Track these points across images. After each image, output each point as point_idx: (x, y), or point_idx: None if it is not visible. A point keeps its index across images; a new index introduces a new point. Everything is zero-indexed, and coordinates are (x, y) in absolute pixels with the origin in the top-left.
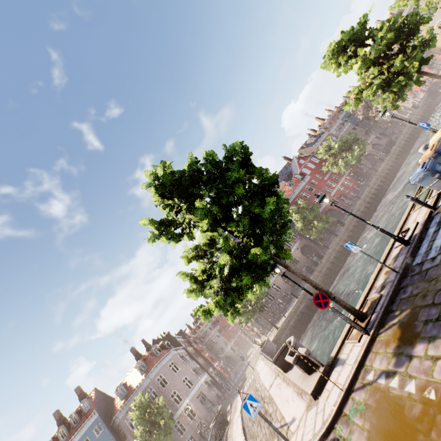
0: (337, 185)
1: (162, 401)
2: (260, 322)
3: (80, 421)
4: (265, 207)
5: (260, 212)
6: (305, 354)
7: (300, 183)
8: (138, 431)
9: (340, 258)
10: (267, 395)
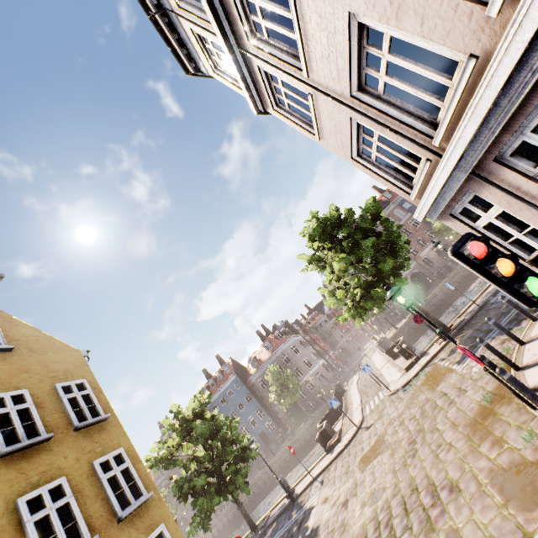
0: None
1: (290, 372)
2: (380, 321)
3: (224, 378)
4: (386, 264)
5: (382, 267)
6: (405, 348)
7: None
8: (273, 388)
9: None
10: (378, 373)
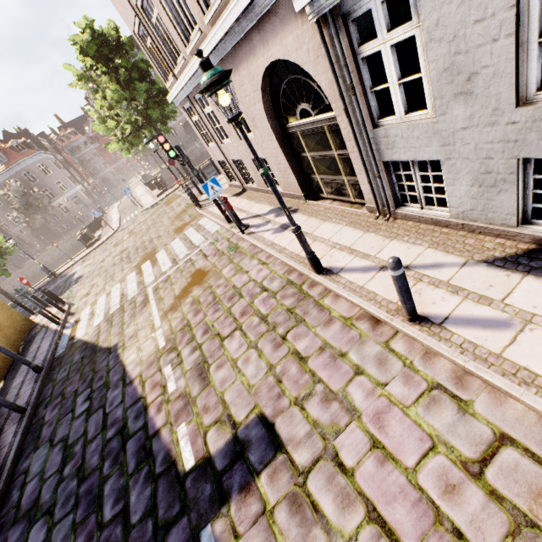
0: None
1: (39, 192)
2: (149, 159)
3: None
4: (155, 112)
5: (151, 114)
6: (160, 181)
7: None
8: (15, 206)
9: None
10: (138, 199)
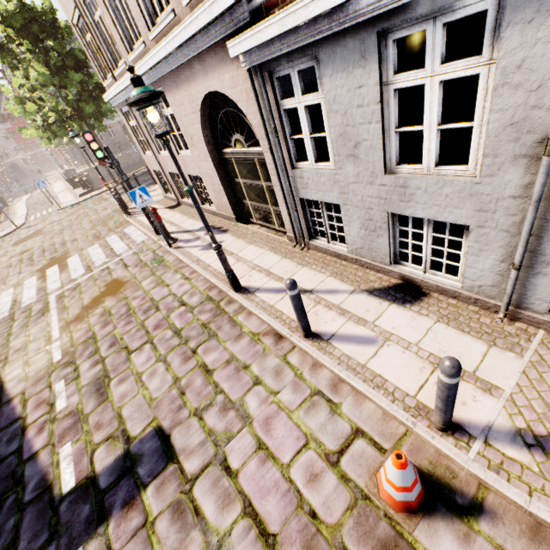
0: None
1: None
2: (76, 153)
3: None
4: (89, 107)
5: (84, 107)
6: (85, 180)
7: None
8: None
9: None
10: (55, 196)
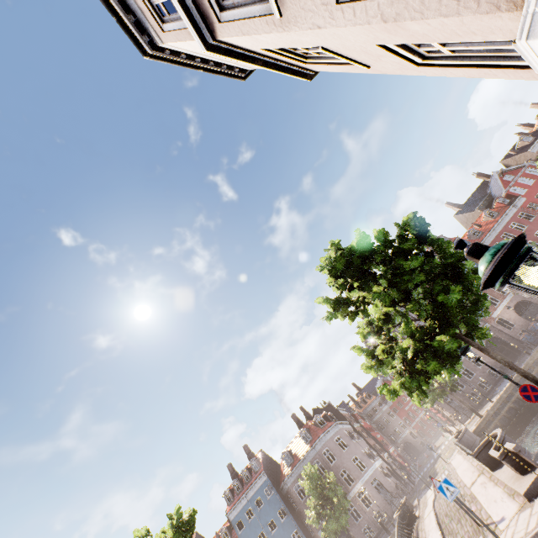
0: None
1: (333, 477)
2: (453, 405)
3: (251, 479)
4: (450, 294)
5: (443, 300)
6: (514, 450)
7: (508, 210)
8: (310, 502)
9: None
10: (468, 492)
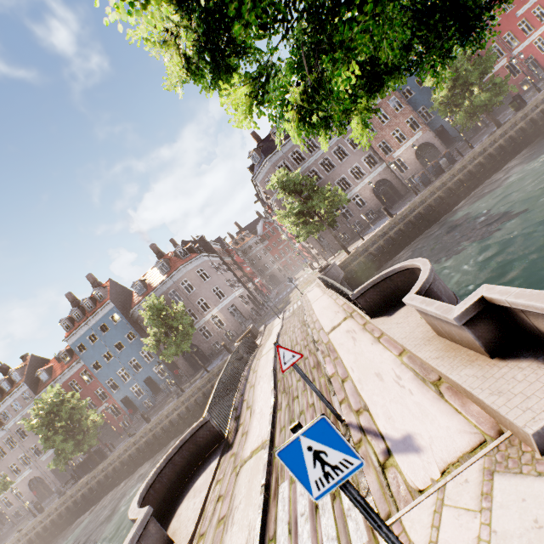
0: (536, 32)
1: (182, 307)
2: (323, 244)
3: (95, 307)
4: None
5: None
6: None
7: None
8: (151, 331)
9: (488, 165)
10: (325, 340)
